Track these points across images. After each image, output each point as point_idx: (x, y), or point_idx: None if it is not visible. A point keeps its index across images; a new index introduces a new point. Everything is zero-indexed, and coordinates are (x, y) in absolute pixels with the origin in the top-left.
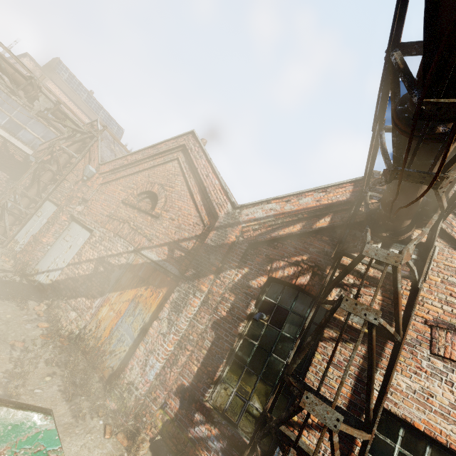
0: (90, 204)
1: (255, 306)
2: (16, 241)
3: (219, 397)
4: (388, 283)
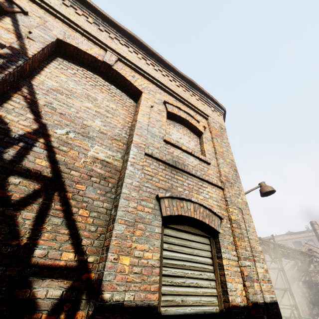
0: None
1: (304, 289)
2: None
3: (315, 311)
4: (318, 271)
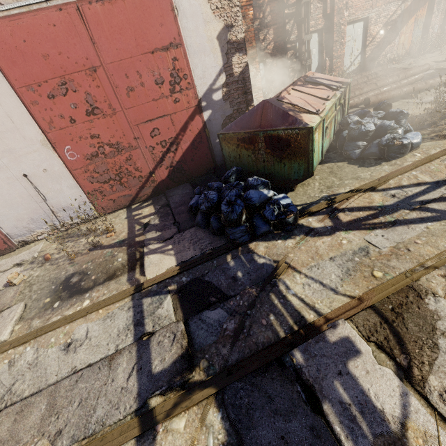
0: (351, 3)
1: None
2: None
3: None
4: None
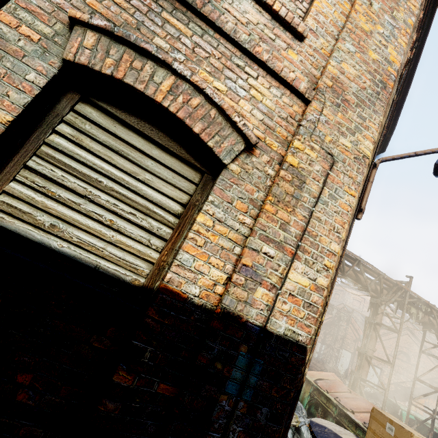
0: None
1: None
2: (338, 369)
3: None
4: None
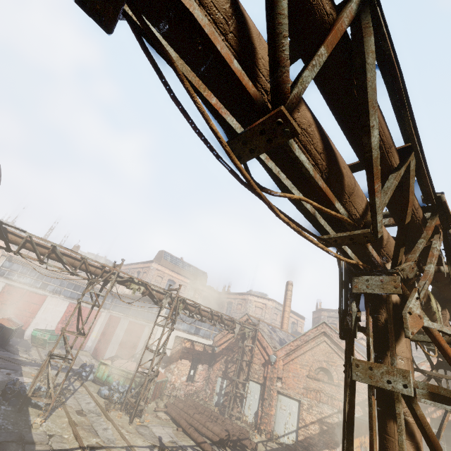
0: (284, 380)
1: None
2: (245, 415)
3: None
4: None
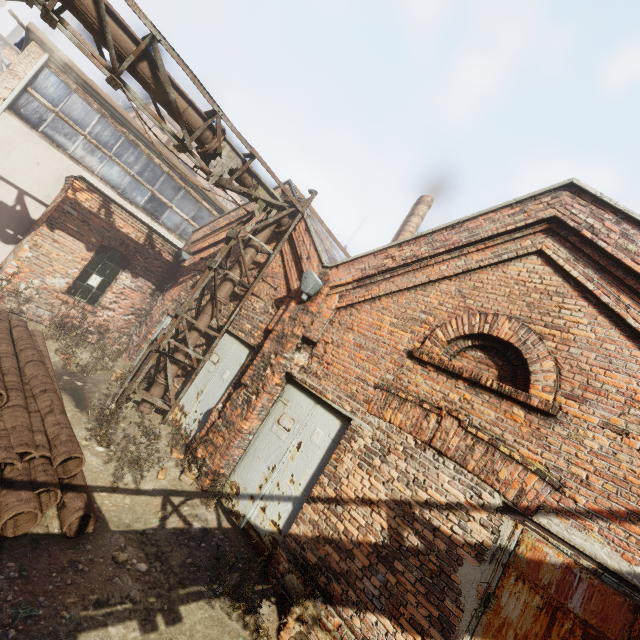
0: (322, 351)
1: None
2: (183, 409)
3: None
4: None
